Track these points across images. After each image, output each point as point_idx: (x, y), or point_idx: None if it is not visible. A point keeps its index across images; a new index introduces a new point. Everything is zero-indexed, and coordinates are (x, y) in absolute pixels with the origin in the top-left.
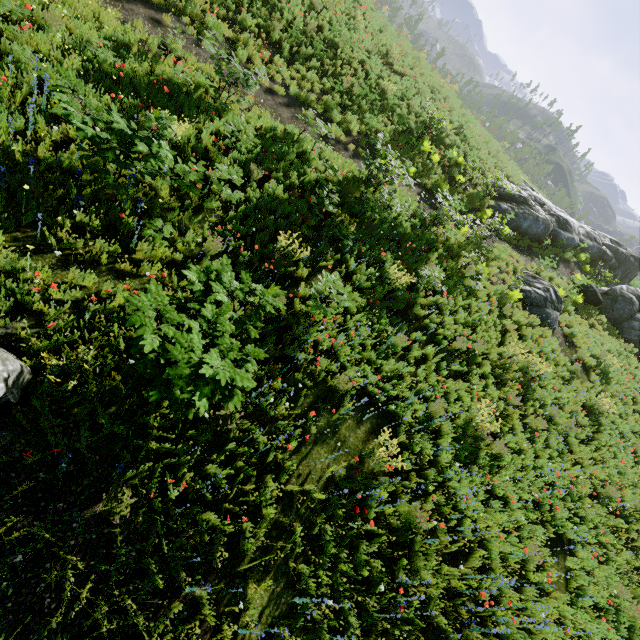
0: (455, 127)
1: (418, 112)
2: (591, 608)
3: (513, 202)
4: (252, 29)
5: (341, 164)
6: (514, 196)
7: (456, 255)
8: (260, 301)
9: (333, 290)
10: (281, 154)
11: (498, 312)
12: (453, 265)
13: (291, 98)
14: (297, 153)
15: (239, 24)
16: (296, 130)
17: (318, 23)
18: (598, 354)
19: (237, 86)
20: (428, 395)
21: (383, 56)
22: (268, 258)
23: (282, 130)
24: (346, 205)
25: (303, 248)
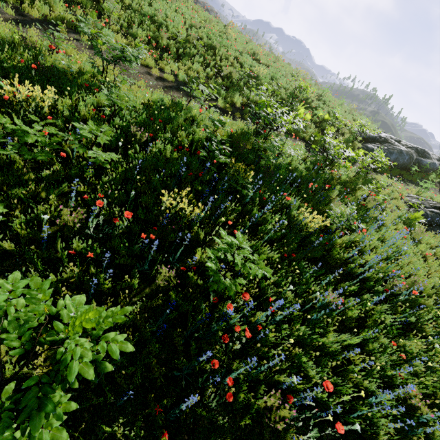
0: (316, 95)
1: (286, 87)
2: None
3: (376, 142)
4: (143, 39)
5: (229, 124)
6: (375, 138)
7: (352, 189)
8: (60, 350)
9: (236, 258)
10: (169, 119)
11: (409, 238)
12: (353, 199)
13: (180, 83)
14: (186, 119)
15: (131, 36)
16: (184, 102)
17: (198, 36)
18: None
19: (118, 64)
20: (388, 375)
21: (251, 55)
22: (155, 224)
23: (170, 102)
24: (239, 157)
25: (198, 206)
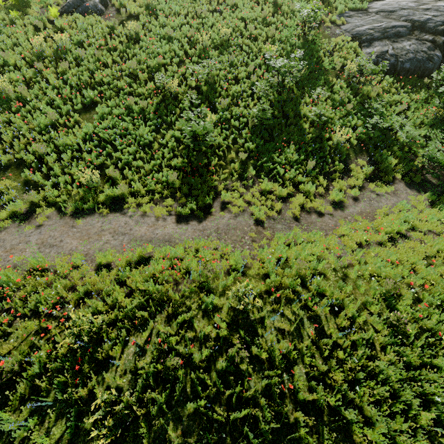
0: None
1: None
2: (119, 118)
3: None
4: None
5: None
6: None
7: None
8: None
9: None
10: None
11: (35, 31)
12: None
13: None
14: None
15: None
16: None
17: None
18: (147, 2)
19: None
20: None
21: None
22: None
23: None
24: None
25: None
